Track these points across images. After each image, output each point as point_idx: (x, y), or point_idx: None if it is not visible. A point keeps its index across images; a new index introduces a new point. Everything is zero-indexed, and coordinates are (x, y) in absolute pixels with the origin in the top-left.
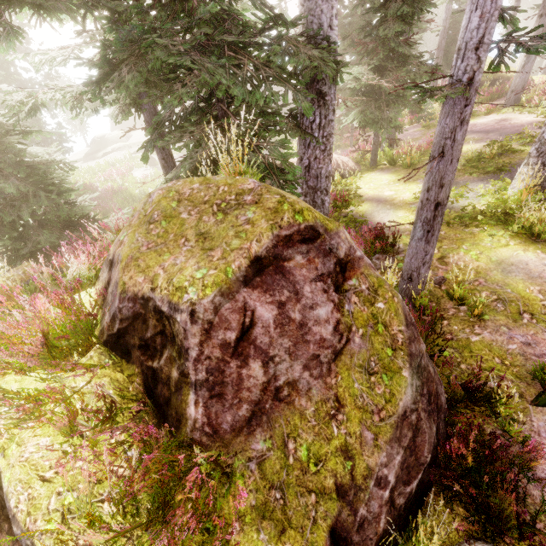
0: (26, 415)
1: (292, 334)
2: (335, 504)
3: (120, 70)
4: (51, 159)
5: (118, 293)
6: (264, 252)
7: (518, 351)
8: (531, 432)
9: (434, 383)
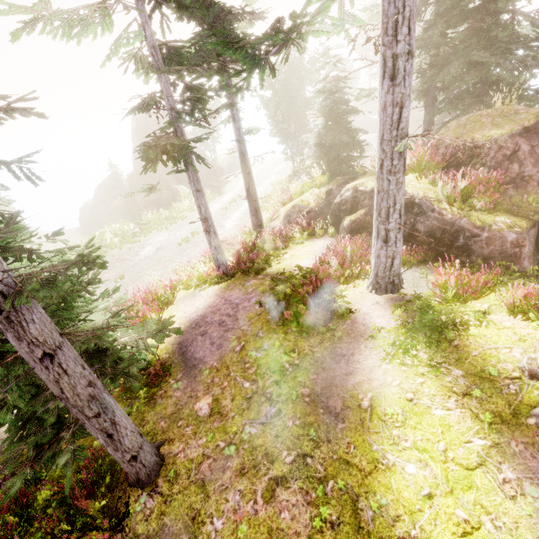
0: (432, 165)
1: (535, 158)
2: None
3: (449, 69)
4: (357, 128)
5: (451, 146)
6: (530, 126)
7: None
8: None
9: None
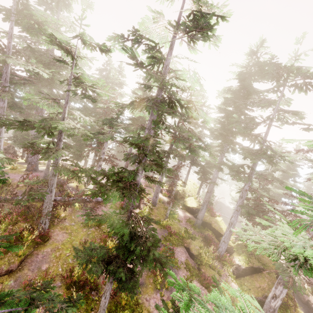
0: None
1: None
2: None
3: None
4: None
5: None
6: None
7: None
8: None
9: None
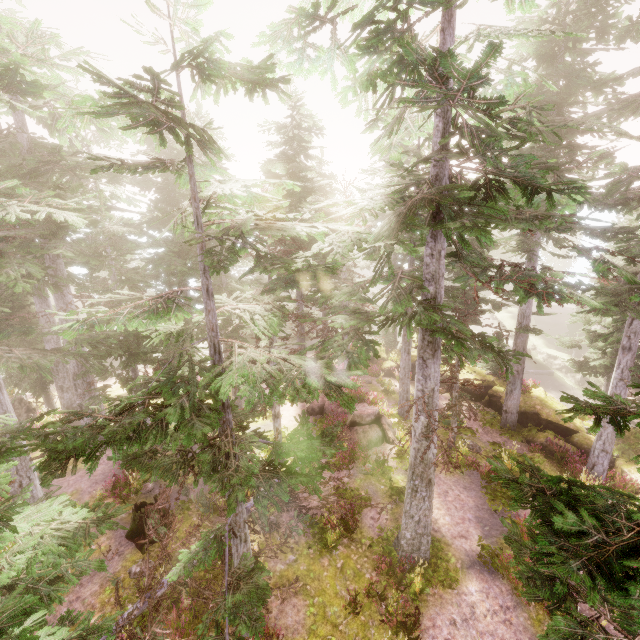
0: None
1: None
2: None
3: None
4: None
5: None
6: None
7: None
8: None
9: None
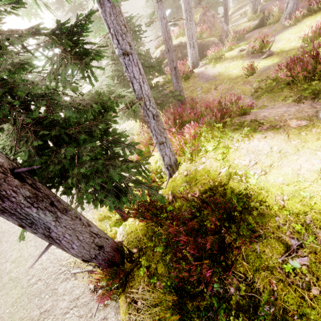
0: None
1: (209, 21)
2: (218, 37)
3: (168, 1)
4: None
5: None
6: (204, 12)
7: (245, 32)
8: (245, 35)
9: (229, 32)
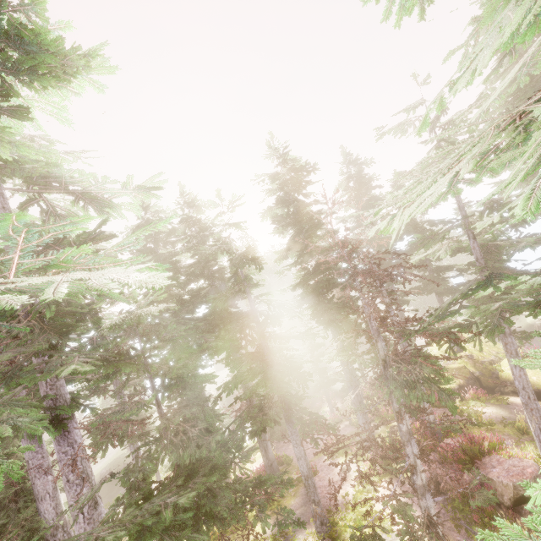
0: None
1: None
2: None
3: None
4: None
5: None
6: None
7: None
8: None
9: None
